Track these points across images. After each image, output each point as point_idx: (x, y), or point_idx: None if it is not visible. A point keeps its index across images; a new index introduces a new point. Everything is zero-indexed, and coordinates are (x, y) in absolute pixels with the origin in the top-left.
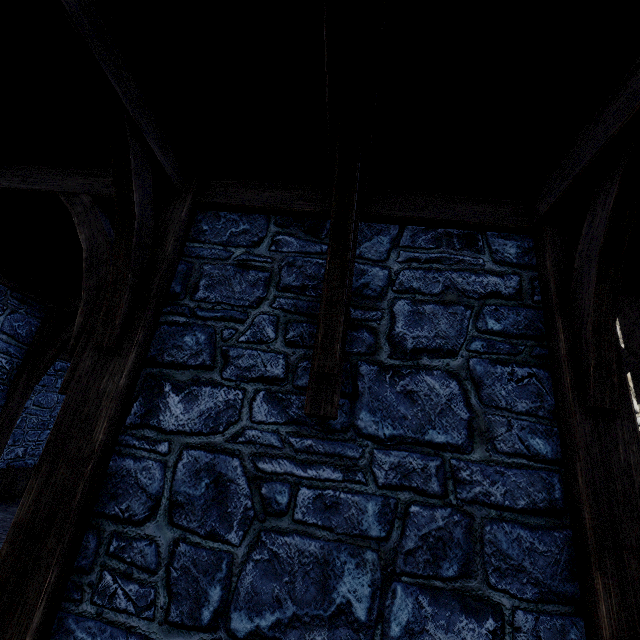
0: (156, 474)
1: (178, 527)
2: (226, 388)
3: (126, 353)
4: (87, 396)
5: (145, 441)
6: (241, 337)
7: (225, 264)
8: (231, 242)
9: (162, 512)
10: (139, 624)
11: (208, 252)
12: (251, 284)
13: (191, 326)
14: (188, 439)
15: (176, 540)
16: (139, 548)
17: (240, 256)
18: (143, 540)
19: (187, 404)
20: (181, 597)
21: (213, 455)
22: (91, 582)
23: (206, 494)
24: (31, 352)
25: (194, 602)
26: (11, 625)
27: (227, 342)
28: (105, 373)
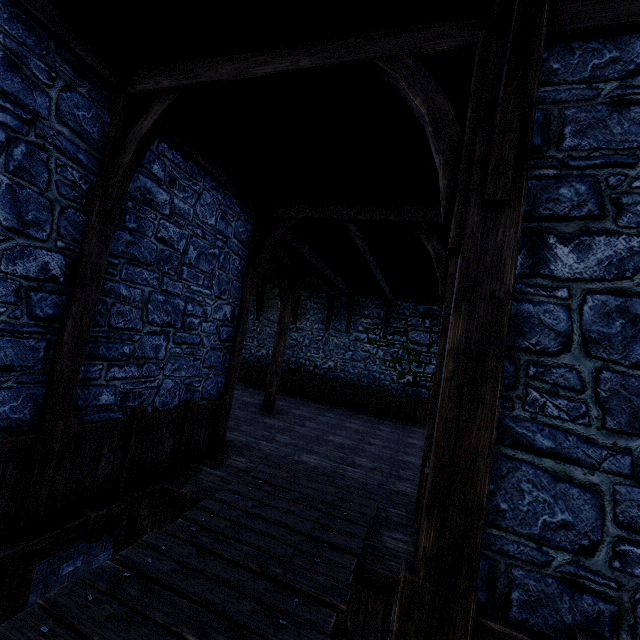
0: (560, 316)
1: (597, 359)
2: (625, 236)
3: (515, 206)
4: (485, 248)
5: (540, 288)
6: (634, 182)
7: (593, 104)
8: (596, 77)
9: (576, 346)
10: (575, 428)
11: (566, 94)
12: (635, 122)
13: (564, 178)
14: (589, 285)
15: (598, 369)
16: (559, 373)
17: (613, 92)
18: (561, 368)
19: (579, 254)
20: (615, 412)
21: (623, 299)
22: (518, 396)
23: (623, 332)
24: (250, 255)
25: (630, 416)
26: (477, 416)
27: (616, 190)
28: (498, 226)
